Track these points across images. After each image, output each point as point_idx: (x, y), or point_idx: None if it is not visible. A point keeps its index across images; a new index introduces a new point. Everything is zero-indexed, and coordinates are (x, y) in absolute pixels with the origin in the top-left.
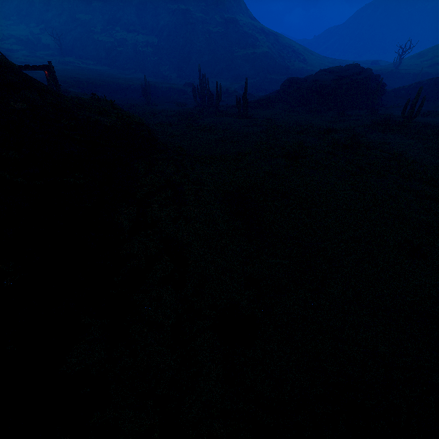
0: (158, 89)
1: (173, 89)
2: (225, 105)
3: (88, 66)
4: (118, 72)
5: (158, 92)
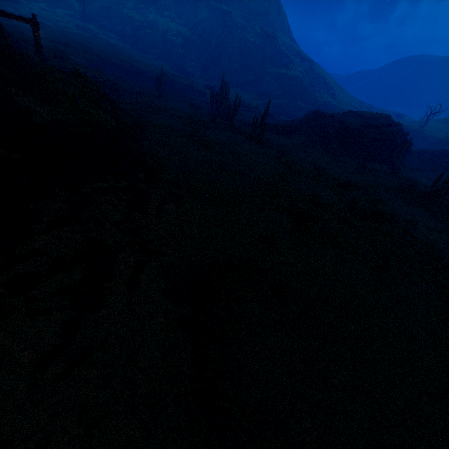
0: (176, 83)
1: (192, 88)
2: (241, 121)
3: (108, 39)
4: (139, 54)
5: (174, 86)
